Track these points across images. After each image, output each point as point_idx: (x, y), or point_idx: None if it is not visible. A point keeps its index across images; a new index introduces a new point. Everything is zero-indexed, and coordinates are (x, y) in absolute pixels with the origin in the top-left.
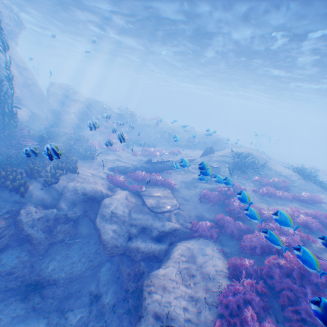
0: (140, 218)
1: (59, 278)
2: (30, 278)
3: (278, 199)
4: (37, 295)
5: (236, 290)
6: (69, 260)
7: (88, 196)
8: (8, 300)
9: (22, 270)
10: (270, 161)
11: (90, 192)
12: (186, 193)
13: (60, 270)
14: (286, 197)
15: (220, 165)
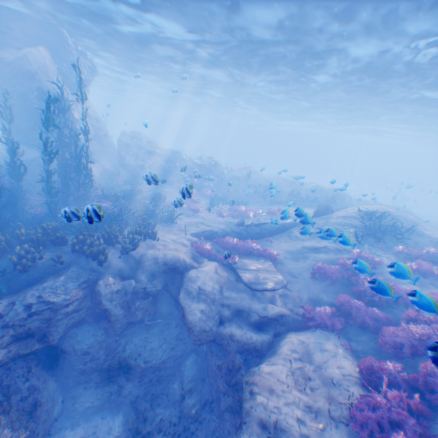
0: (234, 297)
1: (136, 365)
2: (105, 361)
3: (436, 278)
4: (112, 383)
5: (376, 404)
6: (147, 345)
7: (170, 267)
8: (82, 385)
9: (98, 350)
10: (420, 223)
11: (172, 262)
12: (294, 266)
13: (138, 355)
14: None
15: (342, 229)
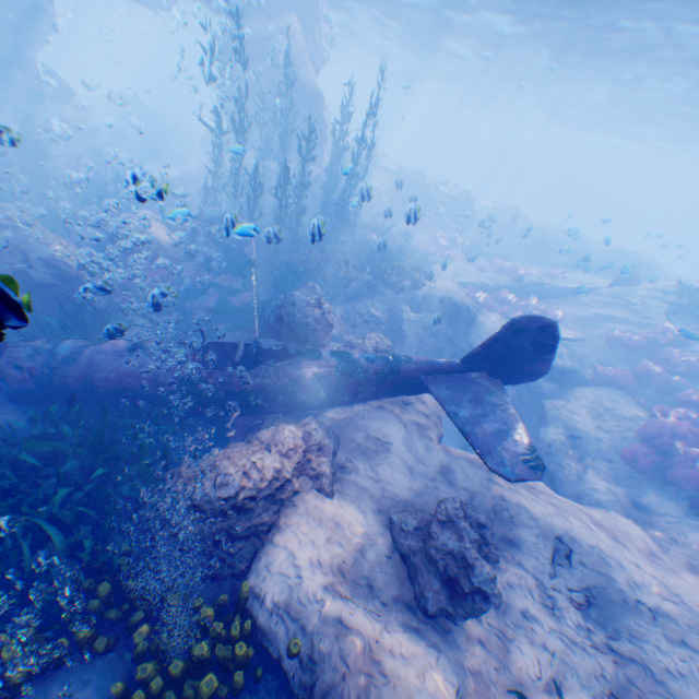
0: None
1: None
2: None
3: None
4: None
5: (663, 425)
6: None
7: (455, 310)
8: None
9: None
10: None
11: (458, 306)
12: (582, 334)
13: None
14: None
15: (649, 303)
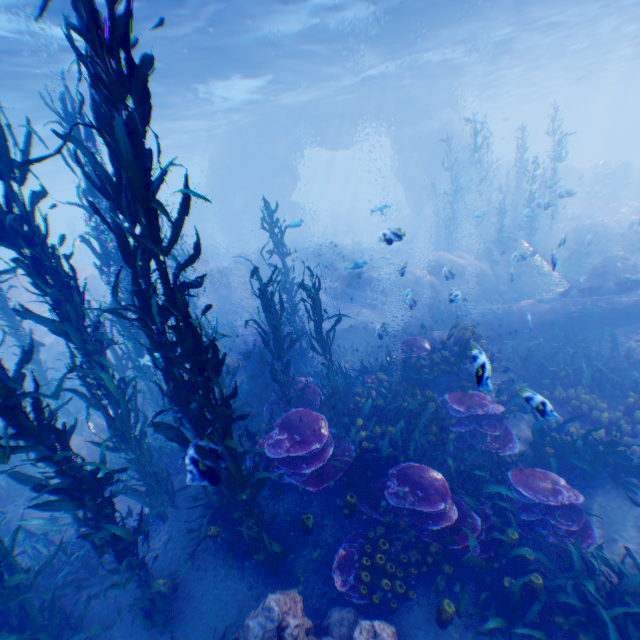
0: None
1: None
2: None
3: None
4: None
5: None
6: None
7: None
8: None
9: None
10: None
11: None
12: None
13: None
14: None
15: None
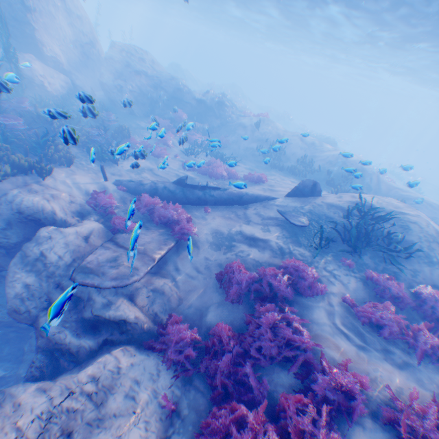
0: None
1: None
2: None
3: (403, 343)
4: None
5: None
6: None
7: (28, 217)
8: None
9: None
10: None
11: (31, 212)
12: (206, 257)
13: None
14: (427, 351)
15: (314, 221)
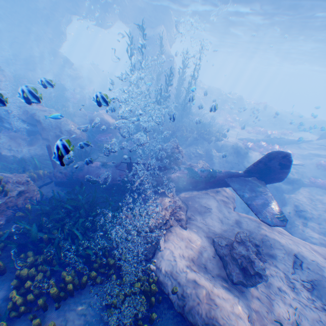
0: None
1: None
2: None
3: None
4: None
5: None
6: None
7: (237, 151)
8: None
9: None
10: None
11: (238, 149)
12: (303, 162)
13: None
14: None
15: None
